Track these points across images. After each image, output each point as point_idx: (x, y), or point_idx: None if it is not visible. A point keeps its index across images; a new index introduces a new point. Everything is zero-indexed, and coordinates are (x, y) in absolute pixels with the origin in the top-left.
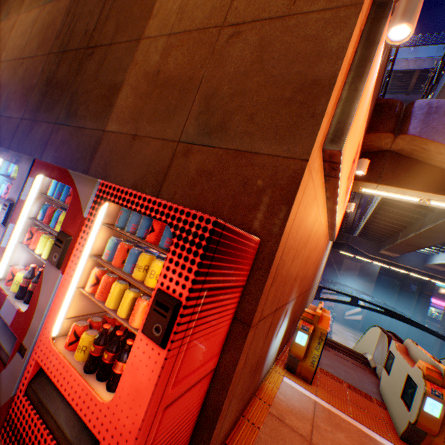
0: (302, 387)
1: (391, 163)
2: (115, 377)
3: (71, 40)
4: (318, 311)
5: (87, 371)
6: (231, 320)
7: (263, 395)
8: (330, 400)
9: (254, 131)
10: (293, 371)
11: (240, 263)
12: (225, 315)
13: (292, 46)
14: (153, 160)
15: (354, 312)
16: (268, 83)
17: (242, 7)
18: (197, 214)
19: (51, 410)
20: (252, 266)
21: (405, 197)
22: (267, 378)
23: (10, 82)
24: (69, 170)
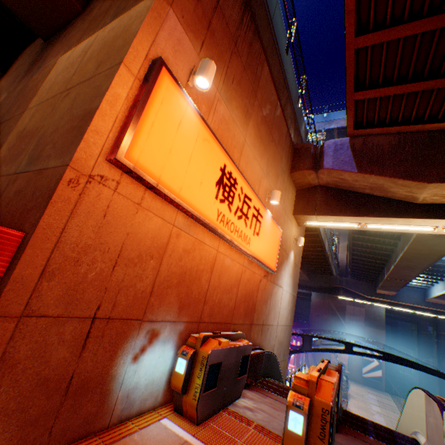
0: (181, 428)
1: (323, 195)
2: None
3: None
4: (205, 333)
5: None
6: None
7: (108, 435)
8: (211, 440)
9: (53, 153)
10: (182, 411)
11: None
12: None
13: (88, 94)
14: None
15: (372, 367)
16: (71, 119)
17: (76, 79)
18: None
19: None
20: (14, 258)
21: (345, 224)
22: (135, 419)
23: None
24: None
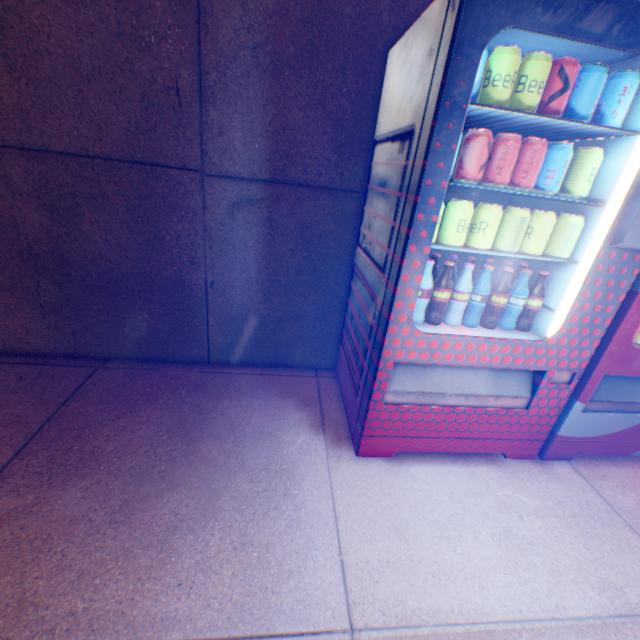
0: None
1: None
2: None
3: None
4: None
5: None
6: None
7: None
8: None
9: None
10: None
11: None
12: None
13: None
14: None
15: None
16: None
17: None
18: None
19: None
20: None
21: None
22: None
23: None
24: None
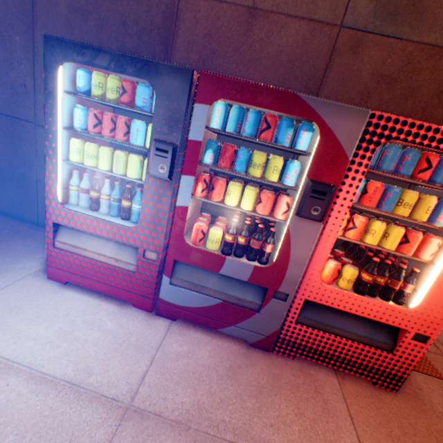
0: None
1: None
2: (393, 292)
3: None
4: None
5: (363, 294)
6: None
7: None
8: None
9: None
10: None
11: None
12: None
13: None
14: (295, 57)
15: None
16: None
17: None
18: None
19: (335, 325)
20: None
21: None
22: None
23: None
24: (298, 94)
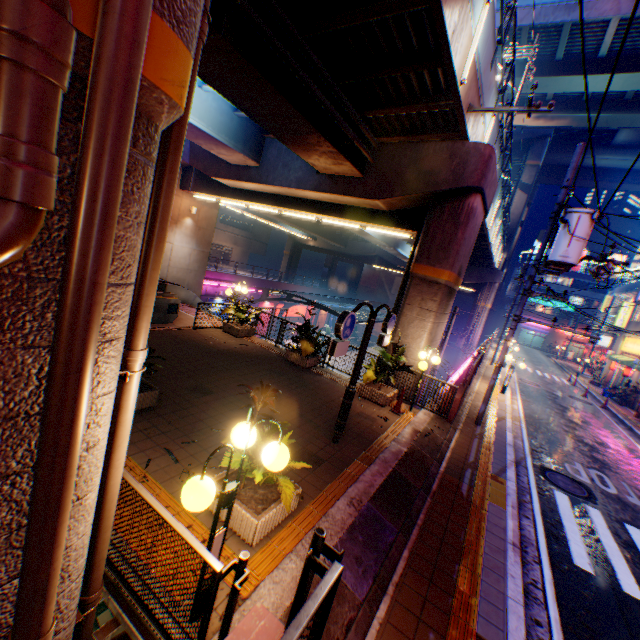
0: None
1: (196, 176)
2: None
3: None
4: None
5: None
6: None
7: None
8: None
9: None
10: None
11: None
12: None
13: None
14: None
15: None
16: None
17: None
18: None
19: None
20: None
21: (211, 199)
22: None
23: None
24: None
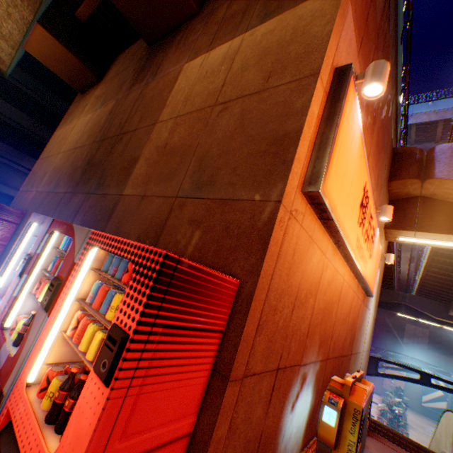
0: None
1: (426, 208)
2: None
3: (109, 131)
4: (349, 379)
5: (48, 421)
6: (211, 371)
7: None
8: None
9: (236, 181)
10: None
11: (211, 303)
12: (198, 363)
13: (266, 112)
14: (155, 215)
15: (435, 397)
16: (248, 141)
17: (229, 90)
18: (154, 249)
19: None
20: (232, 309)
21: (452, 244)
22: None
23: (64, 166)
24: (73, 224)
